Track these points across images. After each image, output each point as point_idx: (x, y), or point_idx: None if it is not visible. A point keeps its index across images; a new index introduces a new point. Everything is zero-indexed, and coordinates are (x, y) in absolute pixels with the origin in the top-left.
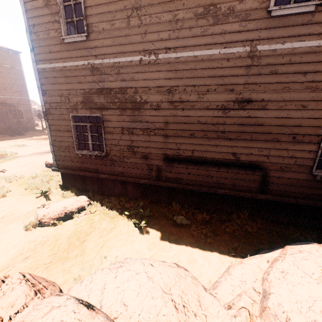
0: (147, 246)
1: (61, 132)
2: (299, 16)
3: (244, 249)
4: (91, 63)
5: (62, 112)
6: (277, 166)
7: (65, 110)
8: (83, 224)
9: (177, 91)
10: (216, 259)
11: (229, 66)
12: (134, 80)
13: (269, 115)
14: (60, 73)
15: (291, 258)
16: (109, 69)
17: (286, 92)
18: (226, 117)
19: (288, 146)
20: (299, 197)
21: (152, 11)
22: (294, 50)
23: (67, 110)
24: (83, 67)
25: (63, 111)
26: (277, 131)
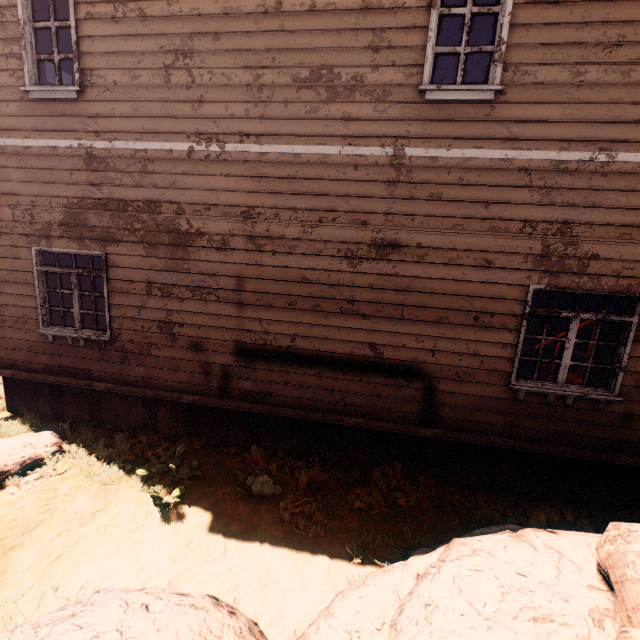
0: (170, 552)
1: (9, 285)
2: (471, 106)
3: (384, 548)
4: (86, 145)
5: (14, 241)
6: (451, 372)
7: (23, 238)
8: (27, 502)
9: (262, 216)
10: (321, 575)
11: (358, 178)
12: (177, 188)
13: (431, 275)
14: (15, 160)
15: (452, 569)
16: (125, 161)
17: (458, 234)
18: (355, 274)
19: (467, 334)
20: (492, 432)
21: (214, 62)
22: (466, 162)
23: (26, 239)
24: (68, 152)
25: (16, 241)
26: (448, 304)
